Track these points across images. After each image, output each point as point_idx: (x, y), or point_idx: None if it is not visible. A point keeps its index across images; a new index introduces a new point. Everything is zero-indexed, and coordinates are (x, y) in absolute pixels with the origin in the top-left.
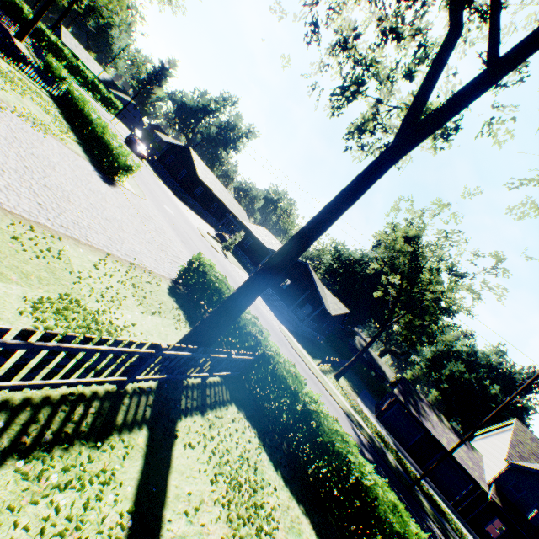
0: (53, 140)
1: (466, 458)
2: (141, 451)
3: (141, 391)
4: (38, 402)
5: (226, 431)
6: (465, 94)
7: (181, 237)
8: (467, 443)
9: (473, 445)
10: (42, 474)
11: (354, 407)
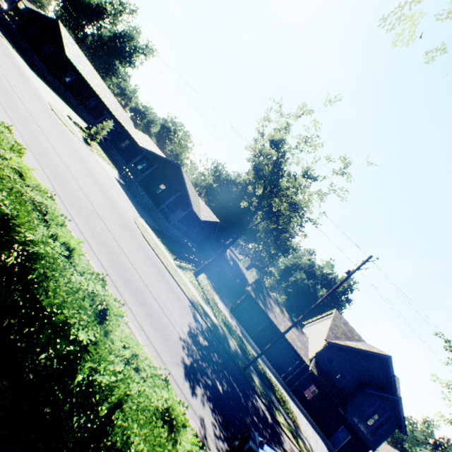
0: None
1: (297, 340)
2: None
3: None
4: None
5: None
6: None
7: None
8: (300, 329)
9: (304, 331)
10: None
11: (207, 300)
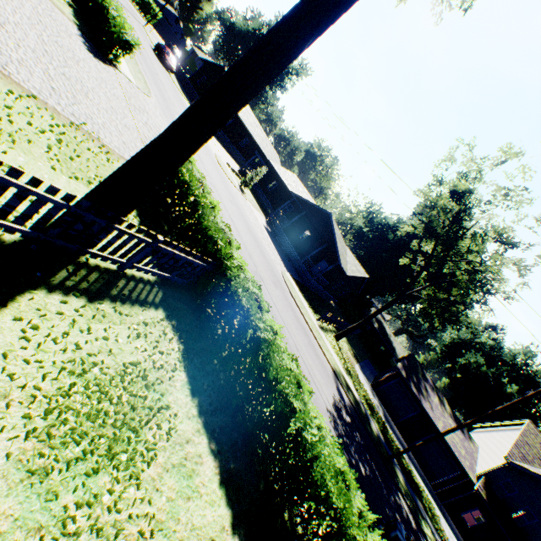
0: None
1: (459, 446)
2: None
3: None
4: None
5: (124, 331)
6: None
7: None
8: (466, 432)
9: (472, 436)
10: None
11: (347, 369)
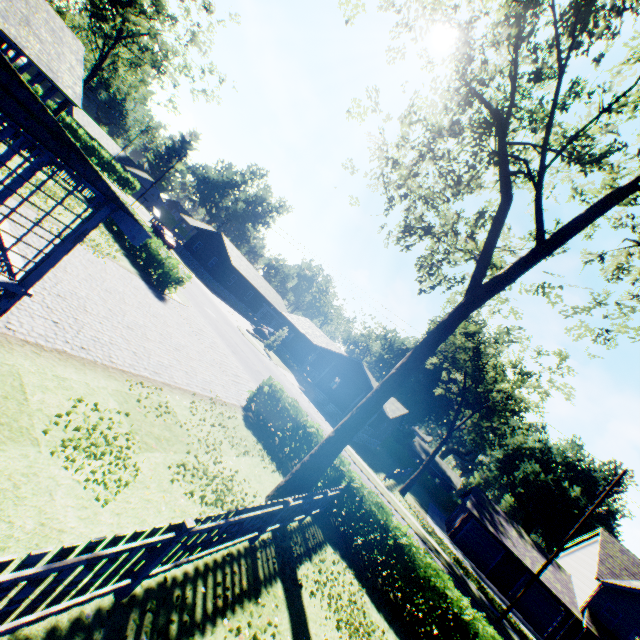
0: (110, 262)
1: (553, 580)
2: (284, 603)
3: (264, 543)
4: (212, 565)
5: (331, 575)
6: (522, 266)
7: (230, 347)
8: (553, 561)
9: (560, 563)
10: (240, 629)
11: (426, 528)
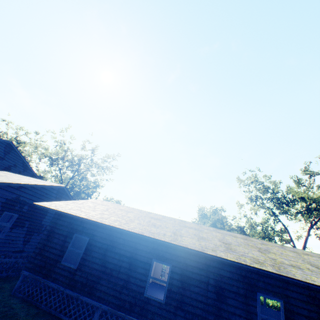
0: None
1: None
2: None
3: None
4: None
5: None
6: (305, 247)
7: None
8: None
9: None
10: None
11: None
